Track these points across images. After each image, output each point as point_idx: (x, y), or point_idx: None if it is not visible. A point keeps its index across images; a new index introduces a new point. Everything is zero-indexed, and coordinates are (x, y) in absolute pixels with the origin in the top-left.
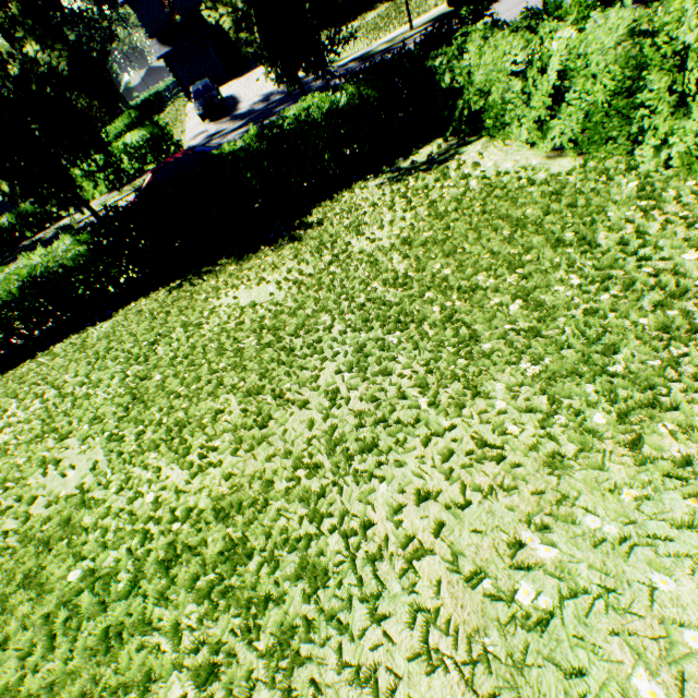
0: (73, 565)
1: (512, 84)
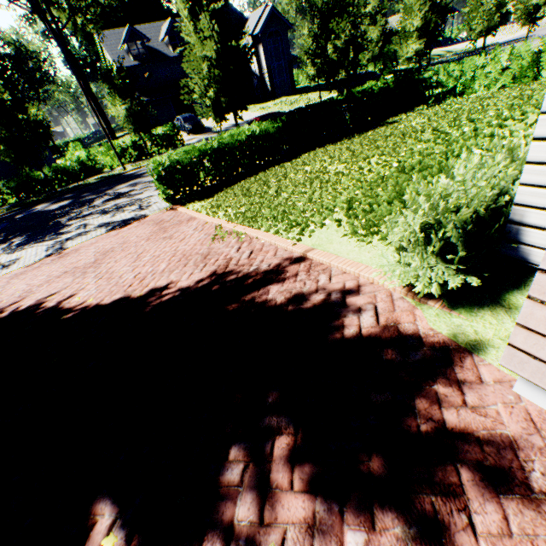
0: None
1: (477, 72)
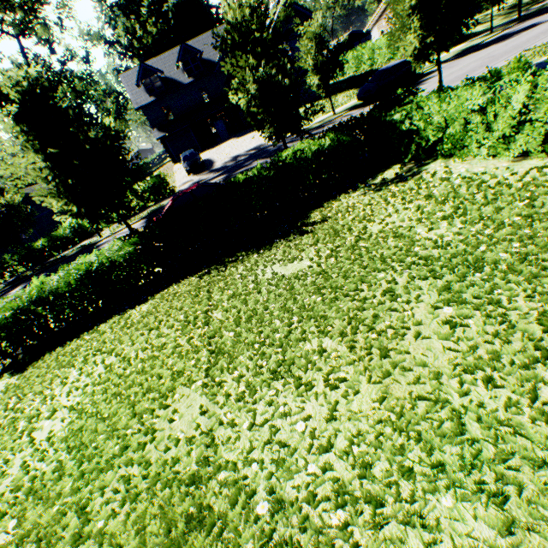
0: (246, 500)
1: (472, 119)
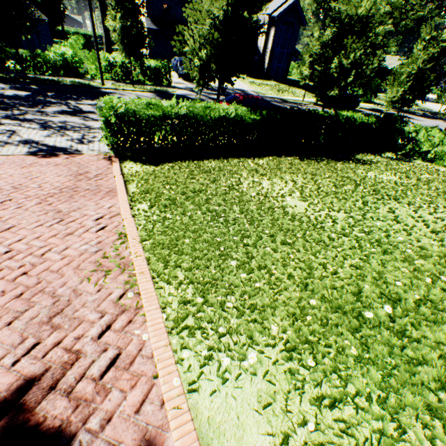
0: None
1: None
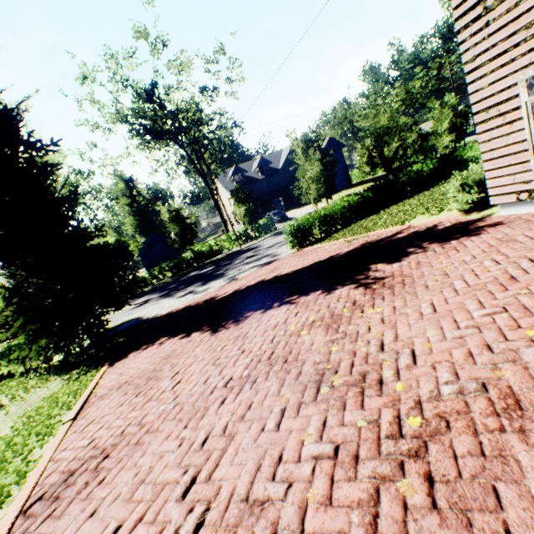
0: None
1: None
